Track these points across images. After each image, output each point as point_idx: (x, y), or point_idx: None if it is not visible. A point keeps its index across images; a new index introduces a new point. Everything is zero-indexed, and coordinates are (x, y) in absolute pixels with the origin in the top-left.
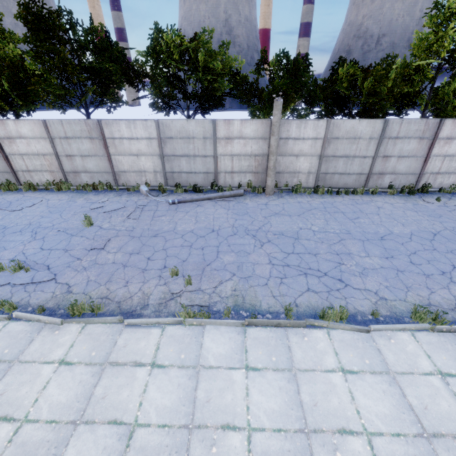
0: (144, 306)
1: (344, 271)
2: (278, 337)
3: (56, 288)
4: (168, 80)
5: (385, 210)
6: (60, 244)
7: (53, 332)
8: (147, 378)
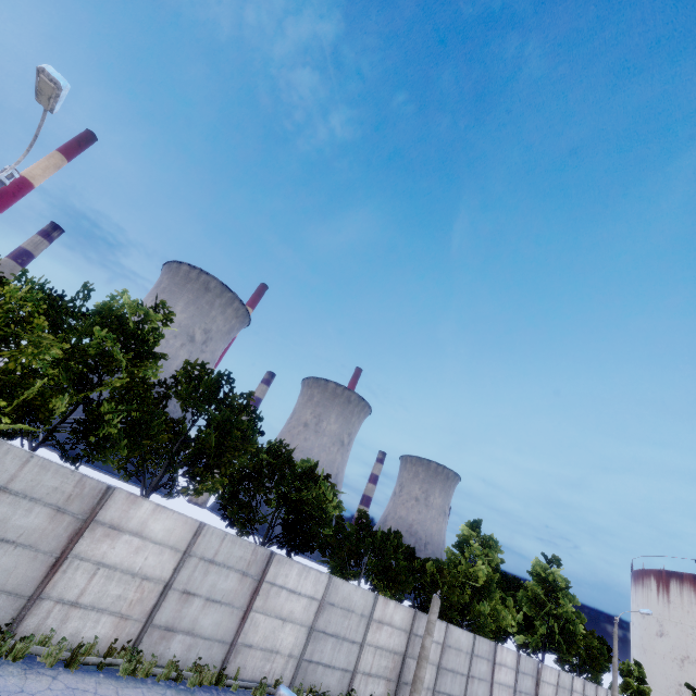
0: None
1: None
2: None
3: None
4: (291, 504)
5: None
6: None
7: None
8: None
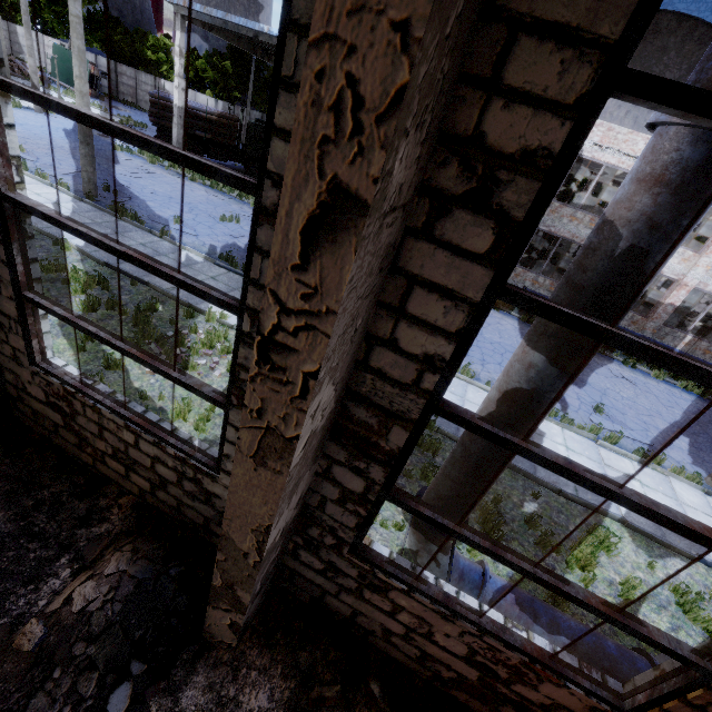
0: None
1: None
2: None
3: None
4: None
5: None
6: None
7: None
8: None
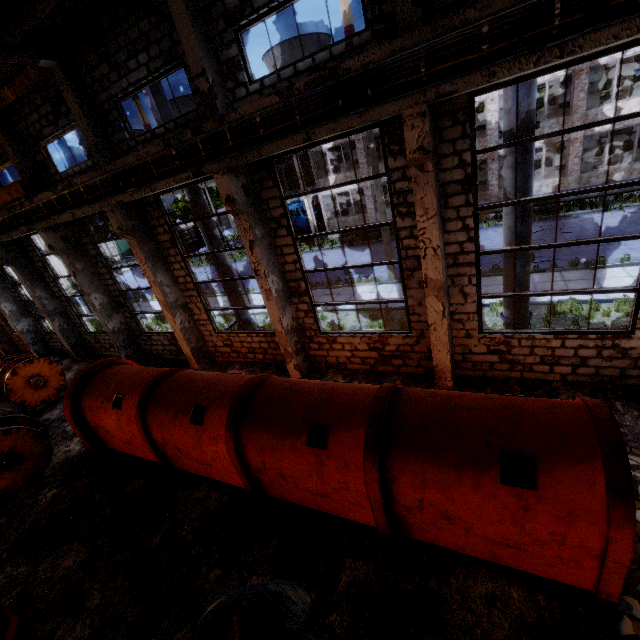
0: None
1: None
2: None
3: None
4: None
5: None
6: None
7: None
8: None
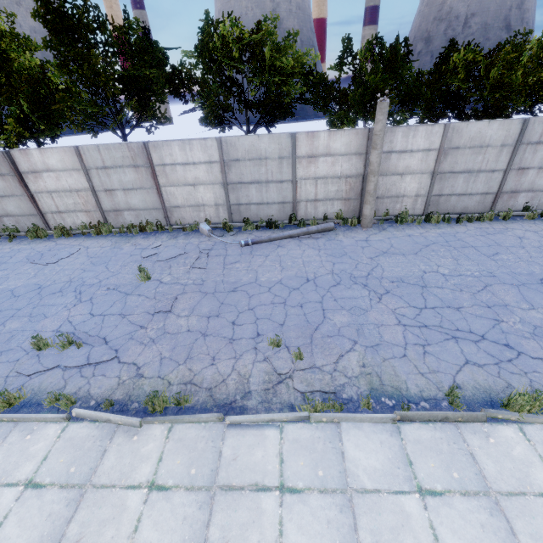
0: (245, 393)
1: (508, 331)
2: (450, 438)
3: (121, 370)
4: (225, 85)
5: (531, 241)
6: (114, 307)
7: (130, 438)
8: (278, 511)
